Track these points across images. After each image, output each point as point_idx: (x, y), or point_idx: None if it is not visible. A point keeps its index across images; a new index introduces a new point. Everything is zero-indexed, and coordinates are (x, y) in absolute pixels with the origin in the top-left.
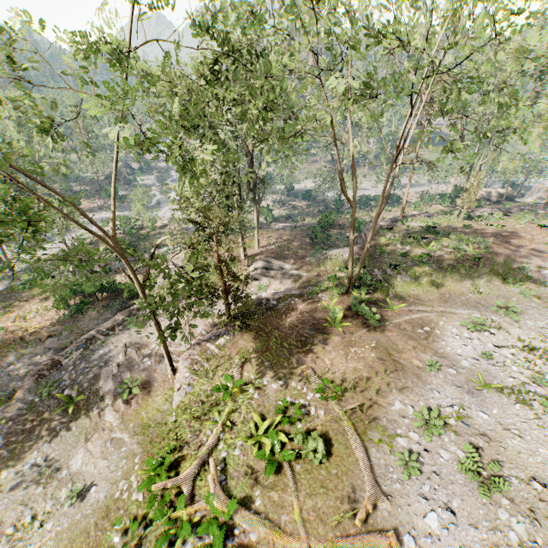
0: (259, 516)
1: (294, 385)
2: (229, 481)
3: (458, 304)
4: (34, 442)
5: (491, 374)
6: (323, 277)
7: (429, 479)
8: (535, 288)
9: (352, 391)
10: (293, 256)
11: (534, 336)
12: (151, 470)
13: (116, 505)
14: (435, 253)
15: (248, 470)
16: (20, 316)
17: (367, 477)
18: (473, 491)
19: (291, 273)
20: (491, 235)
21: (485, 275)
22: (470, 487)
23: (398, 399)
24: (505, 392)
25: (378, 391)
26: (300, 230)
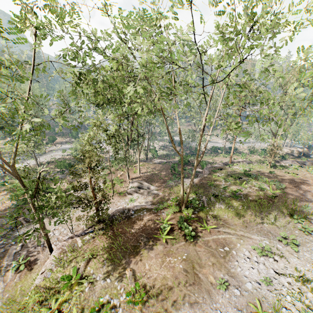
0: None
1: (116, 284)
2: None
3: (254, 230)
4: None
5: (268, 301)
6: (170, 198)
7: None
8: None
9: (155, 298)
10: (158, 181)
11: (309, 268)
12: None
13: None
14: (246, 189)
15: None
16: None
17: None
18: None
19: (153, 192)
20: (287, 179)
21: (277, 210)
22: None
23: None
24: None
25: (174, 302)
26: (168, 165)
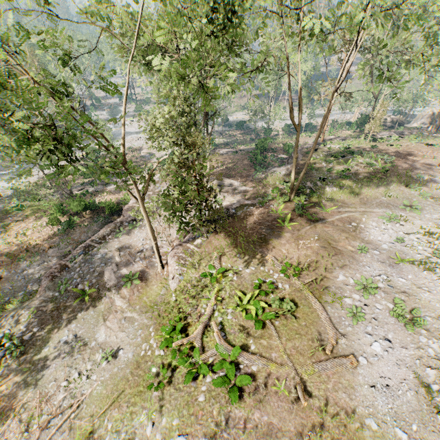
0: (256, 356)
1: (262, 269)
2: (228, 336)
3: (374, 205)
4: (63, 324)
5: (404, 252)
6: (267, 190)
7: (370, 323)
8: (429, 191)
9: (306, 270)
10: (239, 175)
11: (431, 225)
12: (167, 334)
13: (143, 360)
14: (352, 168)
15: (241, 328)
16: (20, 233)
17: (328, 325)
18: (401, 328)
19: (240, 188)
20: (392, 152)
21: (393, 183)
22: (399, 325)
23: (341, 273)
24: (415, 264)
25: (325, 269)
26: (241, 154)
